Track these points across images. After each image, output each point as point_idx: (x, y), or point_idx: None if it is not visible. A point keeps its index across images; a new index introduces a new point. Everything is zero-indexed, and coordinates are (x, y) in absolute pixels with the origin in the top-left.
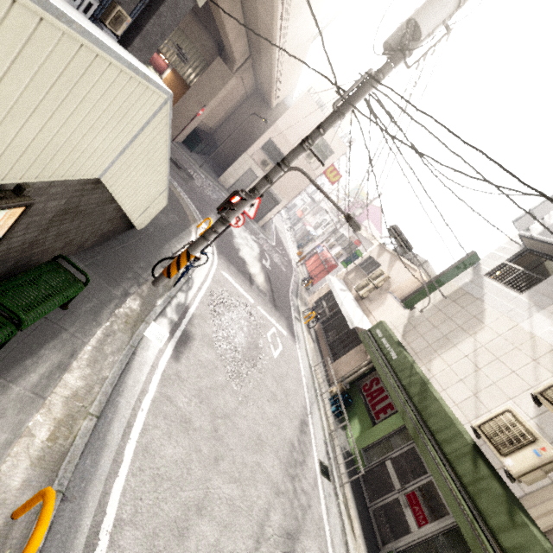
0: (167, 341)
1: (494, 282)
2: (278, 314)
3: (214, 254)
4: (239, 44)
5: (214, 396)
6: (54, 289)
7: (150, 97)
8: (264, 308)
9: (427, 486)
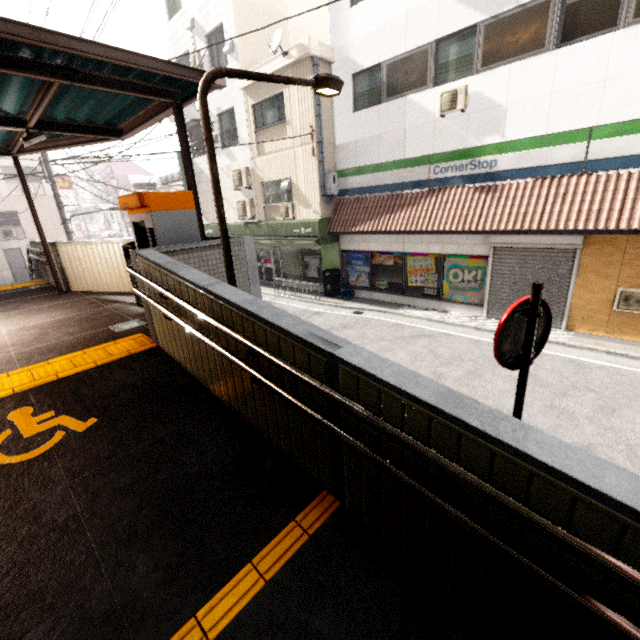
0: None
1: (197, 159)
2: None
3: None
4: None
5: None
6: None
7: None
8: None
9: (263, 252)
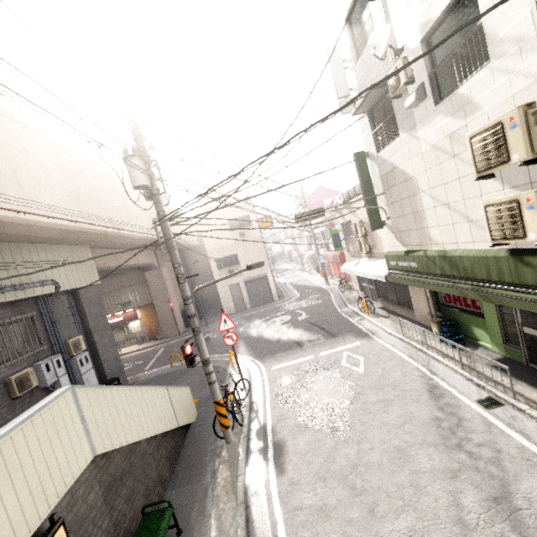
0: (266, 469)
1: (384, 150)
2: (340, 338)
3: (258, 364)
4: (141, 257)
5: (332, 463)
6: (152, 534)
7: (59, 405)
8: (325, 349)
9: None
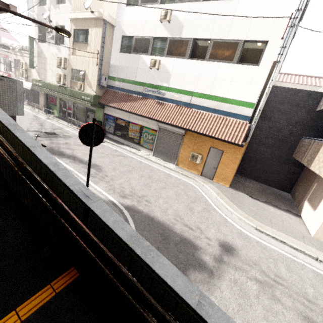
0: None
1: (41, 43)
2: None
3: None
4: None
5: None
6: None
7: None
8: None
9: (68, 104)
